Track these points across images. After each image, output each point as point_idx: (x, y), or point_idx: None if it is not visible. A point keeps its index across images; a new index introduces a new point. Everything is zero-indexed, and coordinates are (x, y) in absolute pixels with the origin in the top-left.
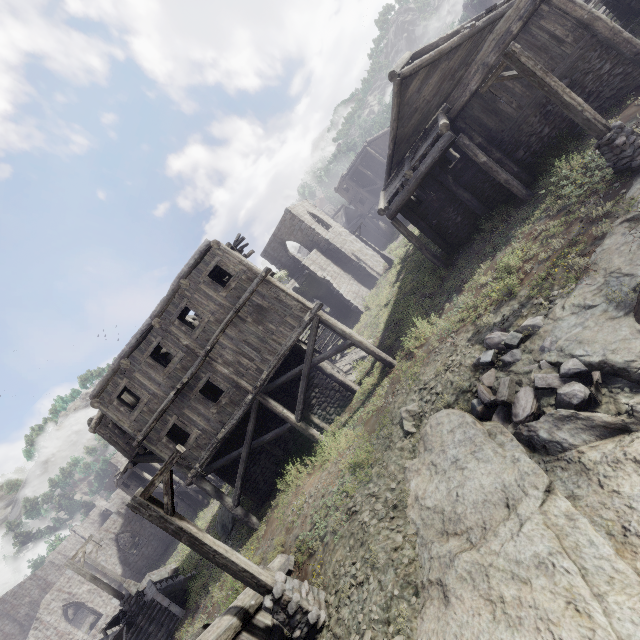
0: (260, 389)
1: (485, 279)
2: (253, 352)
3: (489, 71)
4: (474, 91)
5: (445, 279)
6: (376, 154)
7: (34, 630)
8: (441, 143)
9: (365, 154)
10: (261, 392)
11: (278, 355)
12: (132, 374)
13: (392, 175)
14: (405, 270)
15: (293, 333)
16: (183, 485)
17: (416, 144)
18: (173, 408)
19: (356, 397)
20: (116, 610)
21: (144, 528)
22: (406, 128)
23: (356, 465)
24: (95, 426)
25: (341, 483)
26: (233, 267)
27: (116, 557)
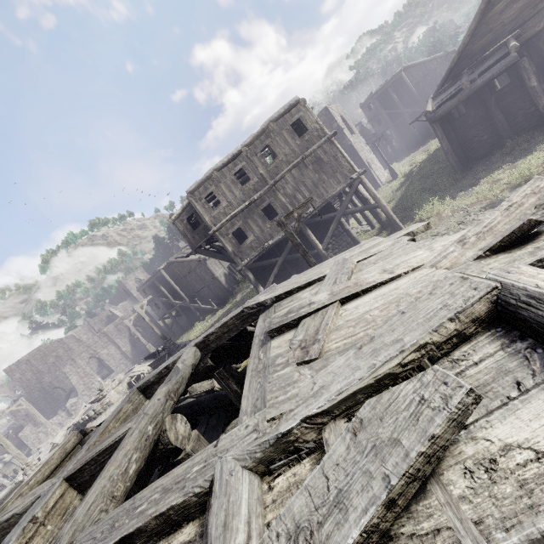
0: (304, 220)
1: (504, 174)
2: (307, 192)
3: None
4: None
5: (458, 180)
6: (408, 80)
7: (70, 365)
8: (505, 62)
9: (398, 78)
10: (304, 222)
11: (323, 199)
12: (219, 184)
13: (445, 86)
14: (410, 181)
15: (338, 186)
16: (188, 302)
17: (477, 62)
18: (241, 216)
19: None
20: (123, 371)
21: (149, 327)
22: (475, 45)
23: None
24: (175, 219)
25: None
26: (310, 124)
27: (128, 339)
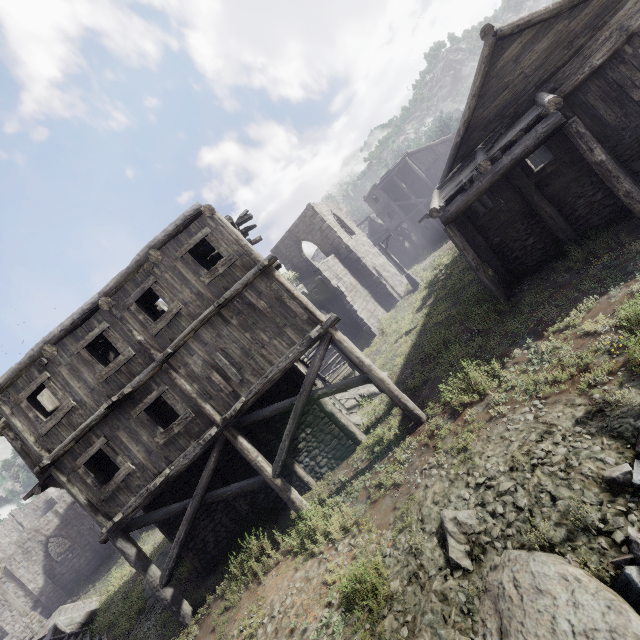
0: (231, 421)
1: (597, 325)
2: (231, 367)
3: (627, 40)
4: (597, 67)
5: (505, 314)
6: (415, 167)
7: None
8: (543, 127)
9: (403, 165)
10: (231, 425)
11: (265, 378)
12: (56, 368)
13: (453, 171)
14: (434, 296)
15: (291, 351)
16: None
17: (495, 133)
18: (103, 426)
19: (359, 450)
20: (25, 630)
21: (81, 535)
22: (487, 110)
23: (355, 595)
24: (3, 426)
25: (325, 619)
26: (226, 246)
27: (41, 565)
